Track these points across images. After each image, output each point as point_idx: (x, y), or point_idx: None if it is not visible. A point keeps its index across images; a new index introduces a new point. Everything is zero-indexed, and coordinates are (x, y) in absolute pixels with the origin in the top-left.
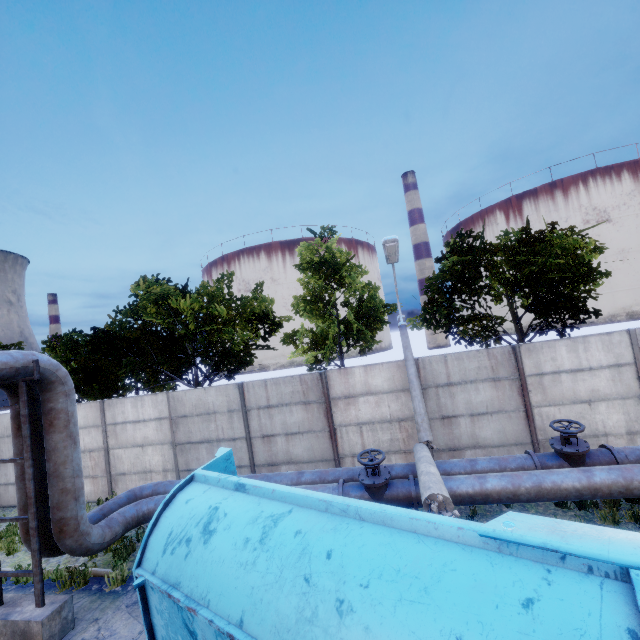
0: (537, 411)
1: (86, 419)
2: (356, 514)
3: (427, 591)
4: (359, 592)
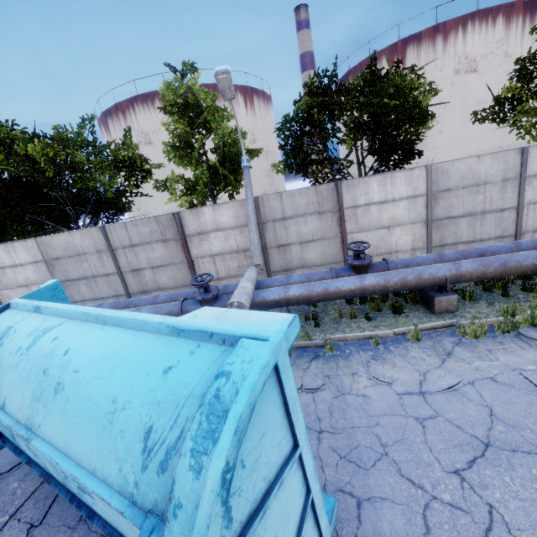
0: (350, 237)
1: None
2: (103, 320)
3: (113, 370)
4: (71, 376)
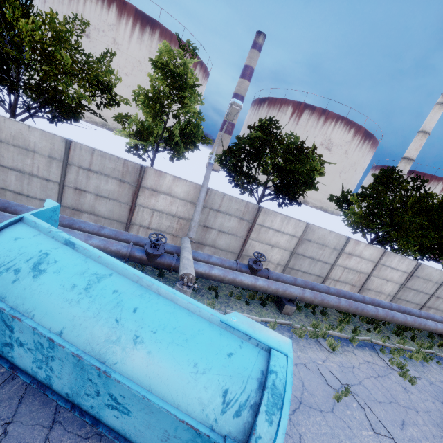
0: (250, 241)
1: None
2: (157, 290)
3: (187, 341)
4: (150, 334)
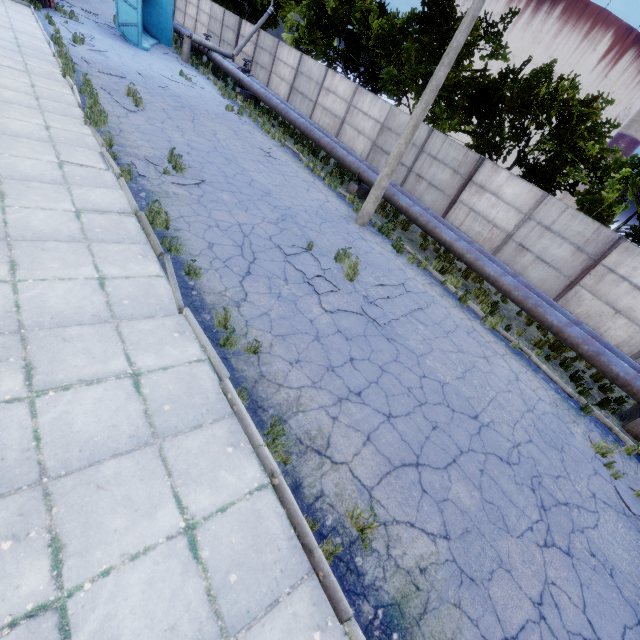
0: (272, 75)
1: (196, 2)
2: None
3: None
4: None
